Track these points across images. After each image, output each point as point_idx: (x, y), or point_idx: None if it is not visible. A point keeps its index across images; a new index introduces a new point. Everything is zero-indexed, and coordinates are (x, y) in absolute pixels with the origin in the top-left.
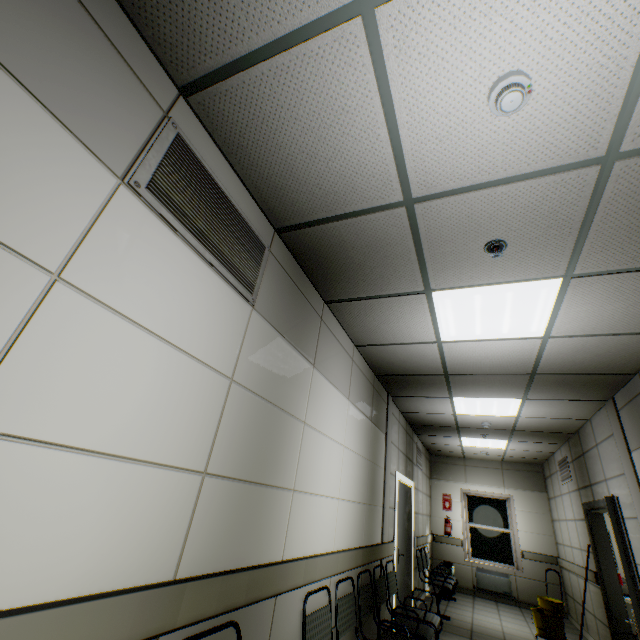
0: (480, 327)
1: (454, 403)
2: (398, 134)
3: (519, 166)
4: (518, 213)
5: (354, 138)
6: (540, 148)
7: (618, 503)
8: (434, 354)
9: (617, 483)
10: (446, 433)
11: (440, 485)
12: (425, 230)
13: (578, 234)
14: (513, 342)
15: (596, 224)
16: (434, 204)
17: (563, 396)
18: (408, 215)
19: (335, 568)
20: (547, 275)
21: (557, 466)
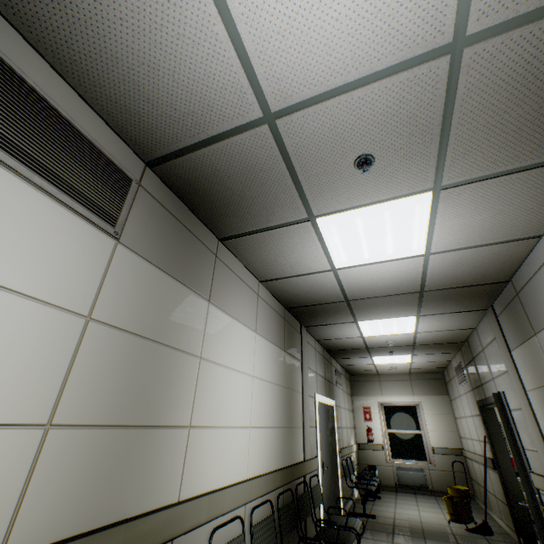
0: (367, 250)
1: (360, 327)
2: (238, 32)
3: (370, 63)
4: (379, 121)
5: (192, 40)
6: (387, 37)
7: (505, 398)
8: (332, 282)
9: (502, 380)
10: (359, 354)
11: (360, 400)
12: (293, 150)
13: (440, 141)
14: (399, 262)
15: (455, 127)
16: (295, 118)
17: (450, 309)
18: (273, 134)
19: (249, 495)
20: (418, 189)
21: (454, 372)
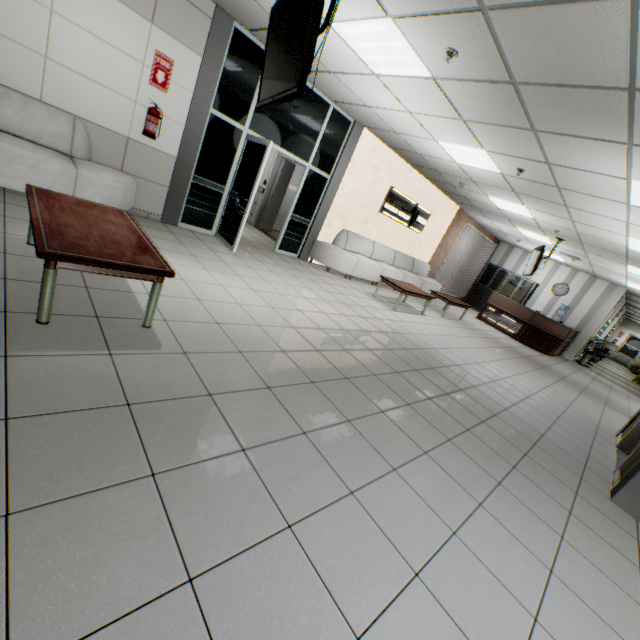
0: None
1: None
2: None
3: None
4: None
5: None
6: None
7: None
8: None
9: None
10: (637, 320)
11: (621, 329)
12: None
13: None
14: None
15: None
16: None
17: None
18: None
19: (600, 341)
20: None
21: None
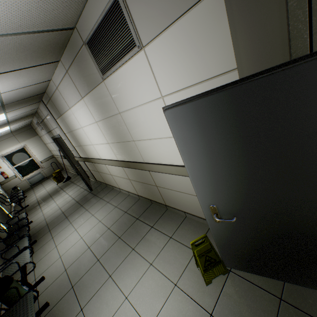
0: None
1: None
2: None
3: None
4: None
5: None
6: None
7: (60, 136)
8: None
9: (57, 130)
10: None
11: None
12: None
13: None
14: None
15: None
16: None
17: (23, 106)
18: None
19: None
20: None
21: (37, 125)
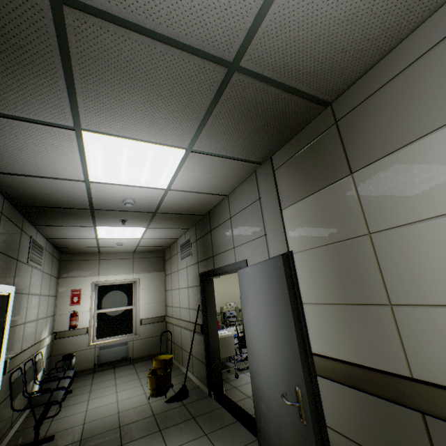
0: None
1: (86, 151)
2: None
3: None
4: None
5: None
6: None
7: (247, 265)
8: None
9: (251, 247)
10: (78, 221)
11: (70, 282)
12: None
13: None
14: None
15: None
16: None
17: (233, 149)
18: None
19: None
20: None
21: (179, 249)
